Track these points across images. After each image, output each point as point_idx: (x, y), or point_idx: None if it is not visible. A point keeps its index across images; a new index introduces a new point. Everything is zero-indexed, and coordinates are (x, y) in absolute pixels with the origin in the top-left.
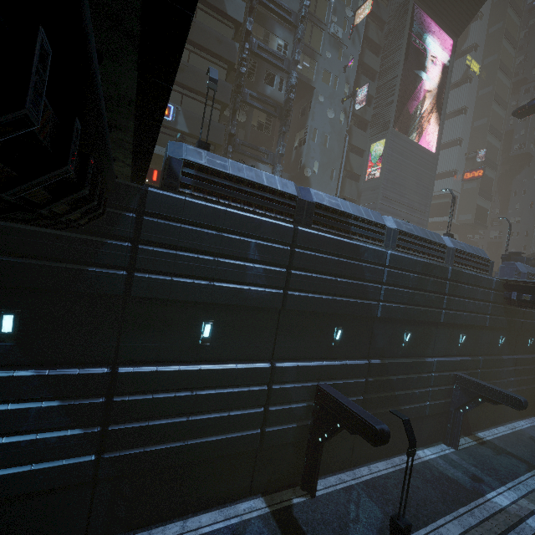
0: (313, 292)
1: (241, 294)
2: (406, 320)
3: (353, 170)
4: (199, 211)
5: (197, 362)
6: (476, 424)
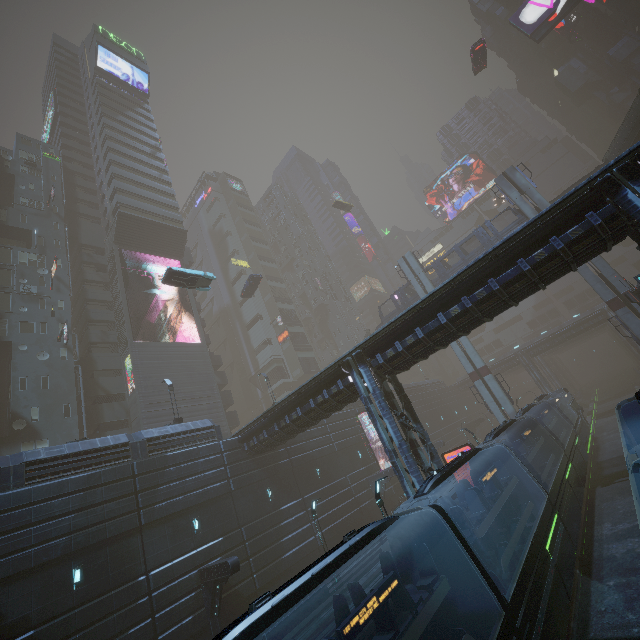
0: None
1: None
2: (71, 555)
3: (109, 392)
4: None
5: None
6: None
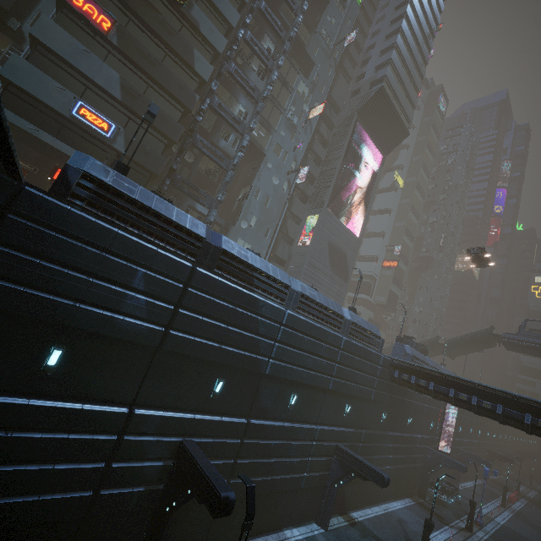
0: (200, 336)
1: (111, 323)
2: (295, 382)
3: (288, 233)
4: (84, 225)
5: (30, 395)
6: (352, 502)
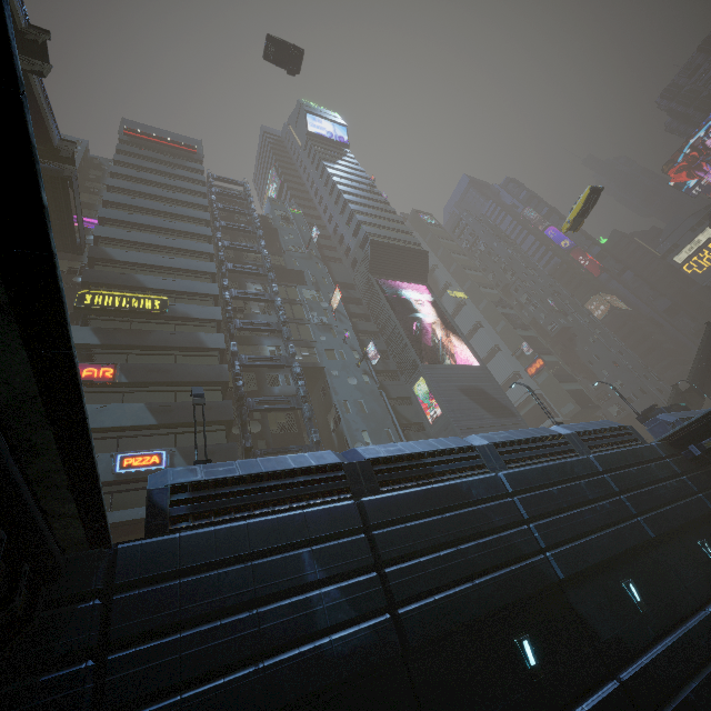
0: (438, 588)
1: (320, 660)
2: (606, 562)
3: (410, 421)
4: (205, 543)
5: None
6: None
